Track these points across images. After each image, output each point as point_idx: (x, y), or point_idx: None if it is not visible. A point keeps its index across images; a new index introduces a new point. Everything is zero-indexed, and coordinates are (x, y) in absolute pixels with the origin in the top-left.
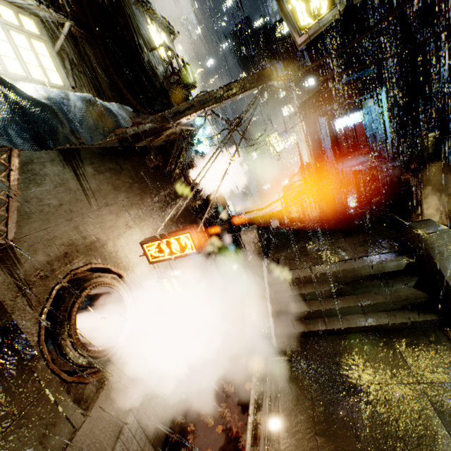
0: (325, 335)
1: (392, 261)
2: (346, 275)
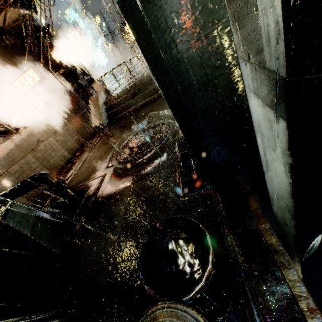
0: (128, 115)
1: None
2: (137, 85)
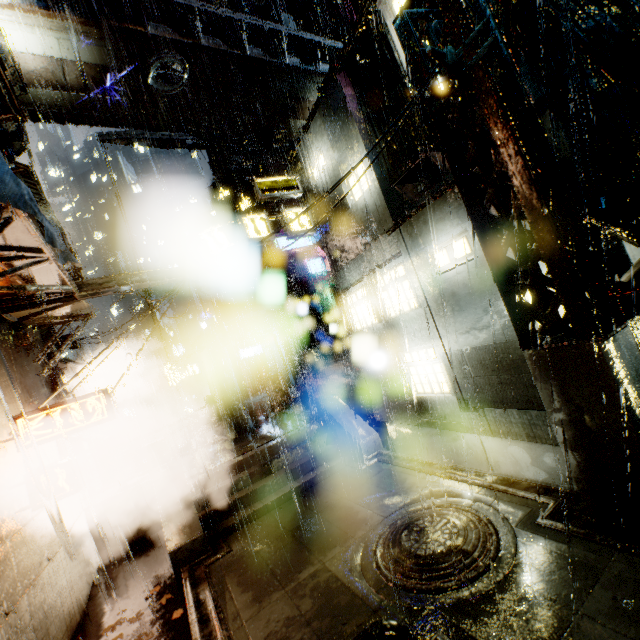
0: (265, 513)
1: (307, 428)
2: (273, 452)
